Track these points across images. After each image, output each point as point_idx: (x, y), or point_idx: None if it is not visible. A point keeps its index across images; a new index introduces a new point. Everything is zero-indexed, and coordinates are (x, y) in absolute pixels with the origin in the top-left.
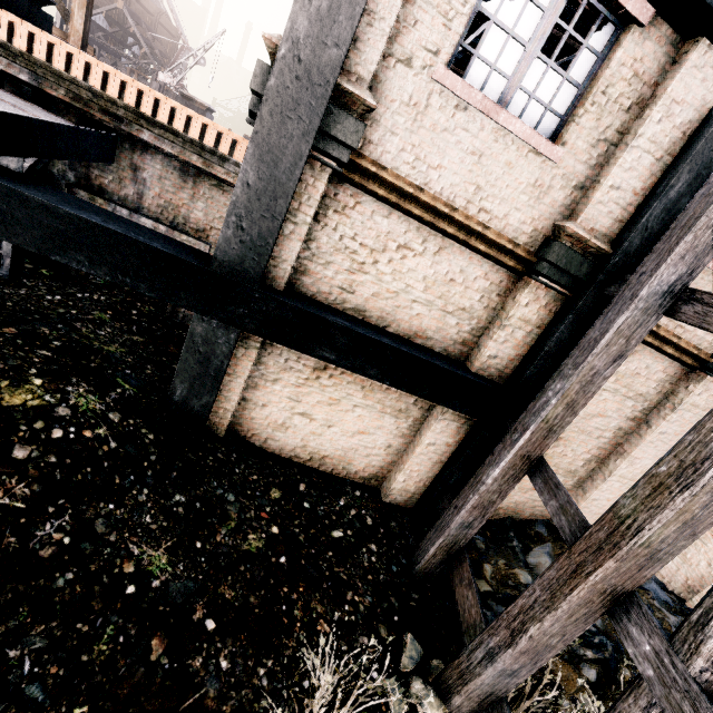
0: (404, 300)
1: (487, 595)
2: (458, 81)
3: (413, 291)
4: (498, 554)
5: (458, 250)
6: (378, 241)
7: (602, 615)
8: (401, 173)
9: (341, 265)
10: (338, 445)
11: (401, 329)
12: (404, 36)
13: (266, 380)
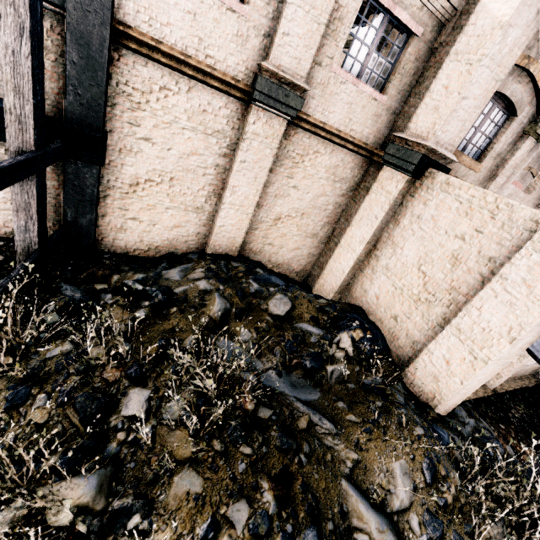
0: None
1: (102, 291)
2: None
3: None
4: (140, 271)
5: None
6: None
7: None
8: None
9: None
10: None
11: None
12: None
13: None
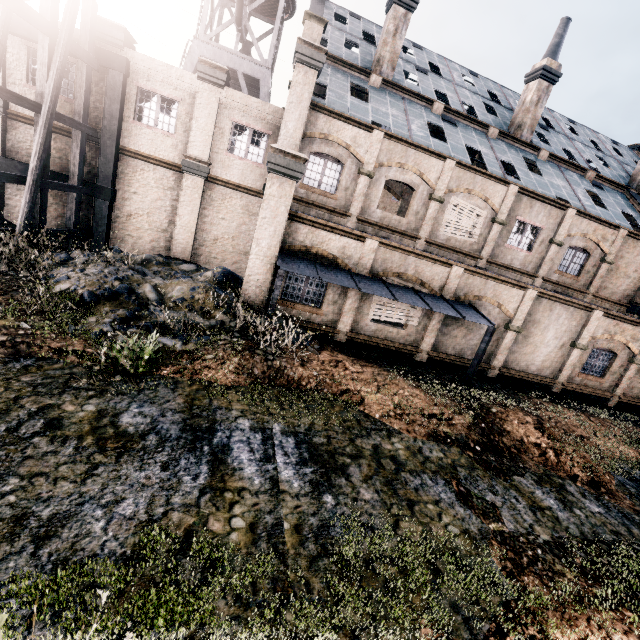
0: (51, 158)
1: None
2: (31, 86)
3: (53, 154)
4: None
5: (61, 137)
6: (32, 138)
7: (40, 189)
8: (27, 114)
9: (23, 148)
10: (52, 223)
11: (55, 169)
12: (11, 77)
13: (13, 195)
